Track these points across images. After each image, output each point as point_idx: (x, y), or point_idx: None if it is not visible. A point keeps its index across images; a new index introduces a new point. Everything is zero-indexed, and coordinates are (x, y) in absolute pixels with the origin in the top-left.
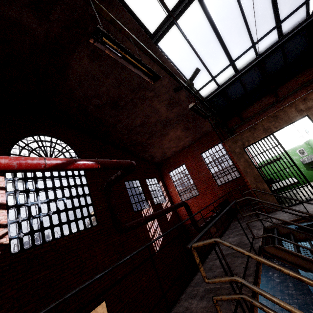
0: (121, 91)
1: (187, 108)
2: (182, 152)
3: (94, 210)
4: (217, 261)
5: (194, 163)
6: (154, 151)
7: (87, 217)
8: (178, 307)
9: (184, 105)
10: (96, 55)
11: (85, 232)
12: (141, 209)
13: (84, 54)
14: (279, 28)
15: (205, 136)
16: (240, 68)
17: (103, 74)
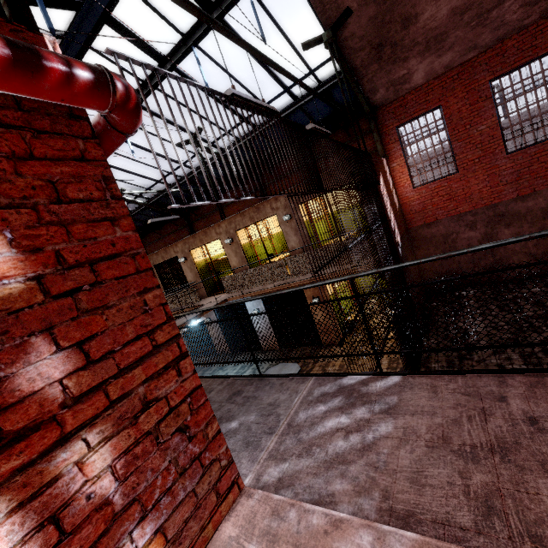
0: None
1: None
2: None
3: None
4: None
5: None
6: None
7: None
8: None
9: None
10: None
11: None
12: None
13: None
14: None
15: None
16: None
17: None
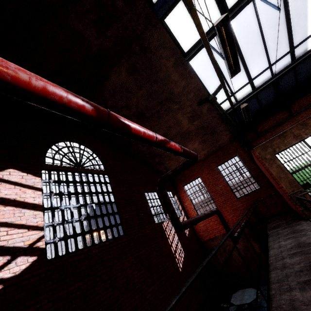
0: (149, 103)
1: (207, 121)
2: (197, 165)
3: (120, 219)
4: (286, 260)
5: (210, 176)
6: (170, 163)
7: (115, 226)
8: (277, 301)
9: (204, 118)
10: (134, 69)
11: (114, 242)
12: (161, 222)
13: (124, 68)
14: (293, 53)
15: (221, 149)
16: (256, 86)
17: (136, 86)
